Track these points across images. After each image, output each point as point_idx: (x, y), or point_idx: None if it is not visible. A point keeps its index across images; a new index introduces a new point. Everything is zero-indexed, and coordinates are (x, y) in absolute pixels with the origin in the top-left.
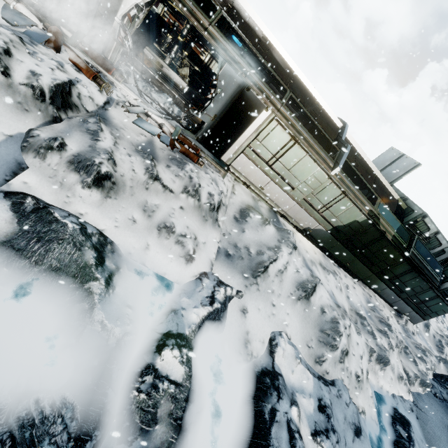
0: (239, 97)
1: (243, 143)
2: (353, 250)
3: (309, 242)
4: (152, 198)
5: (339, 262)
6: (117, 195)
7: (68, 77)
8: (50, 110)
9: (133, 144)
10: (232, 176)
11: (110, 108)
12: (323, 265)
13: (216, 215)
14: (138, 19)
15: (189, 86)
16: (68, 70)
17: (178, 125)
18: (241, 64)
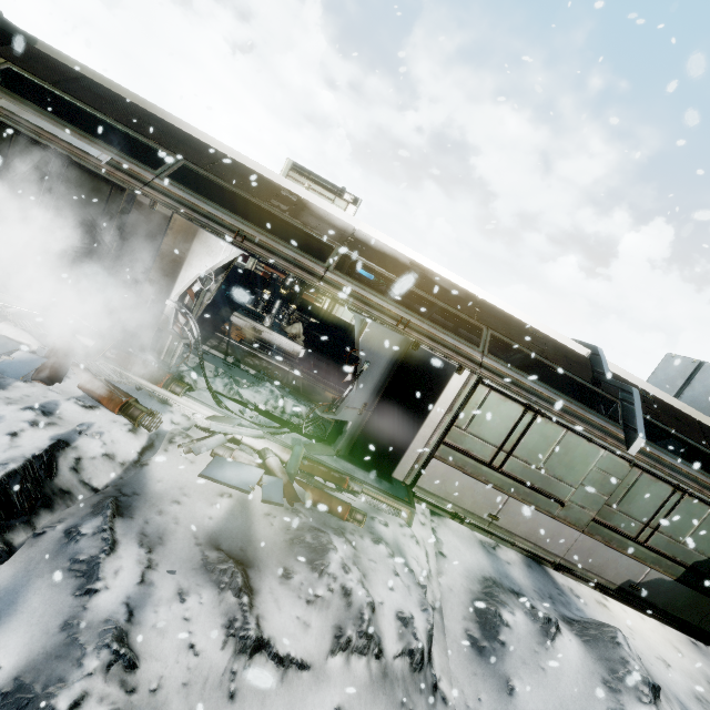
0: (401, 363)
1: (431, 438)
2: None
3: (644, 618)
4: None
5: None
6: None
7: (59, 431)
8: None
9: (198, 539)
10: (424, 507)
11: (153, 456)
12: None
13: (431, 672)
14: (208, 291)
15: (305, 348)
16: (67, 412)
17: (297, 437)
18: (392, 311)
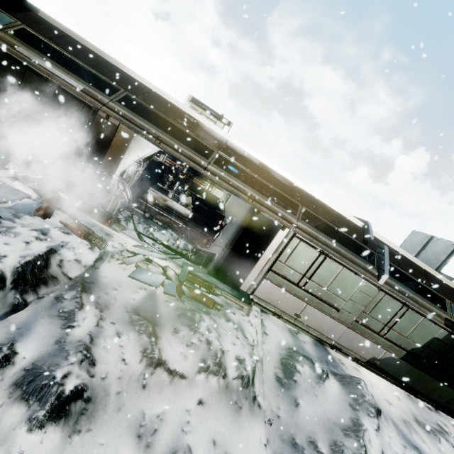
0: (249, 221)
1: (264, 267)
2: (447, 381)
3: (380, 379)
4: (153, 402)
5: (433, 401)
6: (92, 421)
7: (51, 244)
8: (9, 297)
9: (127, 309)
10: (257, 307)
11: (102, 264)
12: (420, 420)
13: (253, 390)
14: (137, 172)
15: (193, 212)
16: (54, 235)
17: (185, 261)
18: (246, 191)
